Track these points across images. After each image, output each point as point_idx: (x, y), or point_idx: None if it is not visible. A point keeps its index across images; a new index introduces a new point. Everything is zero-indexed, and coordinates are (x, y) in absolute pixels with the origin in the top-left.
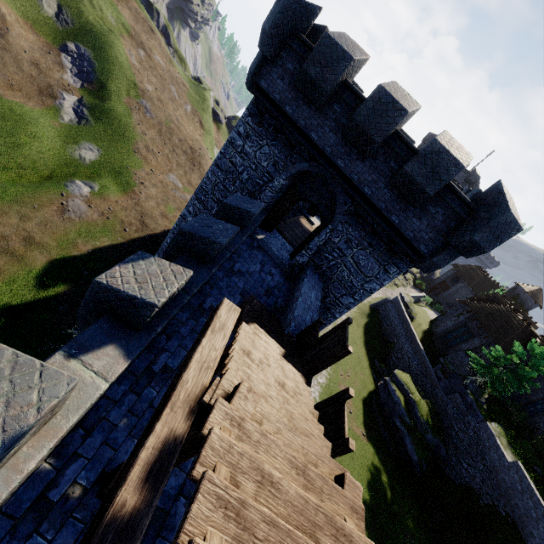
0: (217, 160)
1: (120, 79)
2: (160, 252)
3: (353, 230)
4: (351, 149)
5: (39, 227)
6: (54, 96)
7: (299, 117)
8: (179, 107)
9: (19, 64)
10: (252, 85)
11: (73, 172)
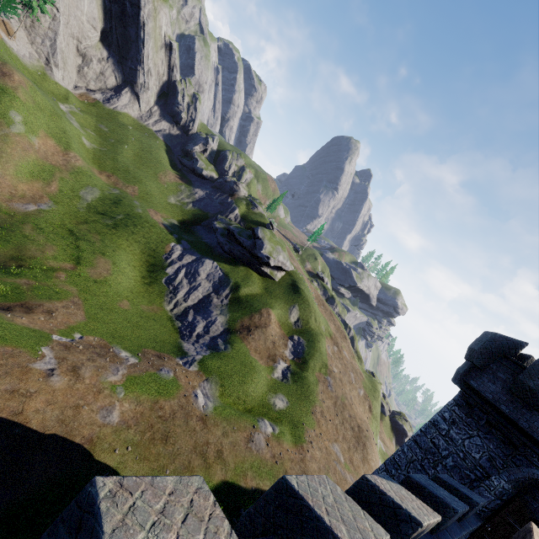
0: (415, 436)
1: (317, 360)
2: None
3: None
4: None
5: (230, 445)
6: (275, 360)
7: (519, 418)
8: (354, 389)
9: (266, 340)
10: (460, 382)
11: (265, 413)
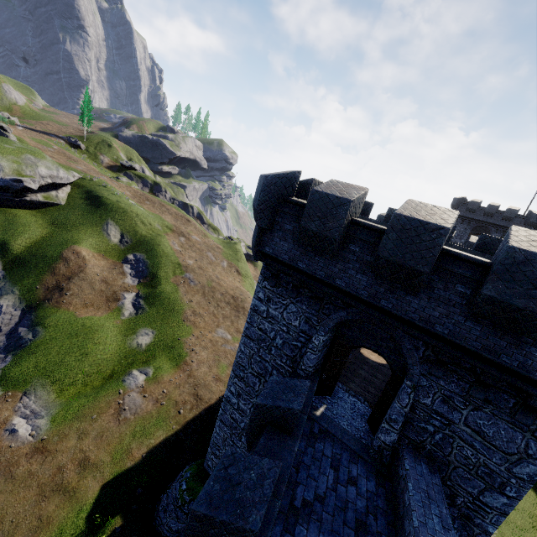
0: (245, 330)
1: (167, 265)
2: (211, 445)
3: (446, 383)
4: (392, 285)
5: (95, 441)
6: (118, 299)
7: (316, 269)
8: (217, 266)
9: (92, 285)
10: (257, 254)
11: (131, 363)
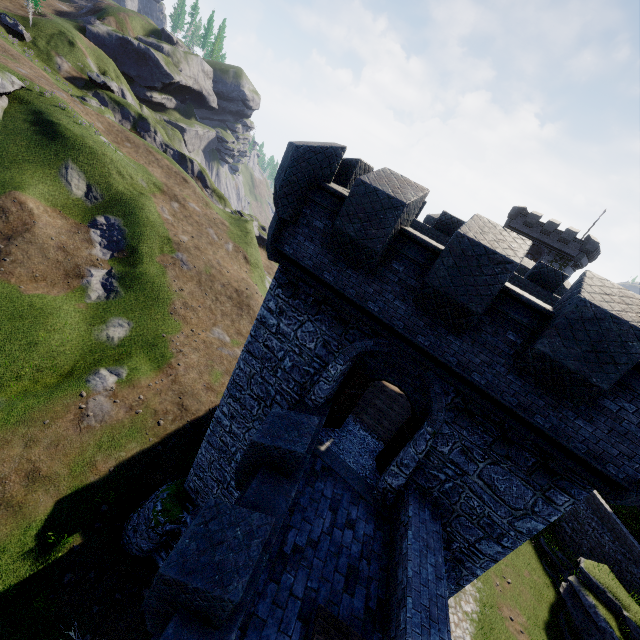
0: (247, 345)
1: (152, 239)
2: (195, 466)
3: (469, 434)
4: (434, 319)
5: (48, 451)
6: (82, 275)
7: (345, 285)
8: (220, 249)
9: (44, 253)
10: (273, 253)
11: (99, 359)
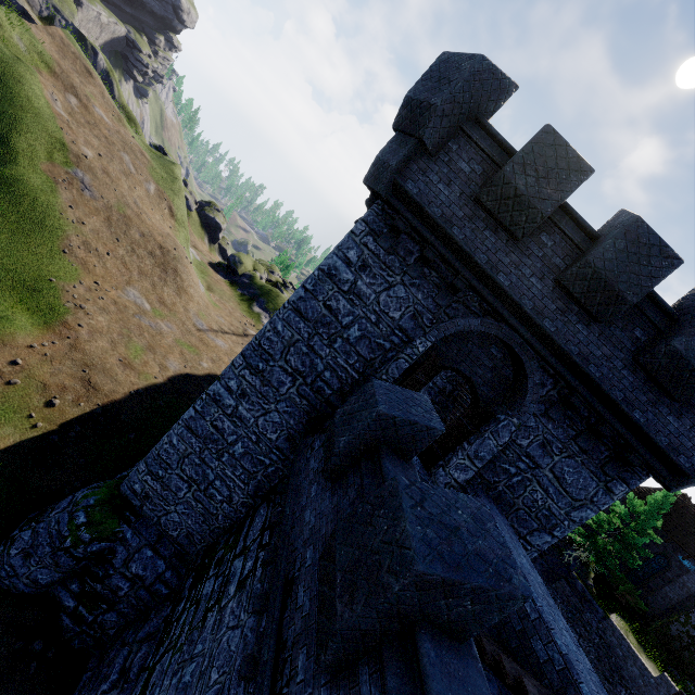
0: (296, 301)
1: (35, 133)
2: (152, 461)
3: (554, 427)
4: (569, 305)
5: None
6: None
7: (477, 248)
8: (138, 185)
9: None
10: (387, 186)
11: None
